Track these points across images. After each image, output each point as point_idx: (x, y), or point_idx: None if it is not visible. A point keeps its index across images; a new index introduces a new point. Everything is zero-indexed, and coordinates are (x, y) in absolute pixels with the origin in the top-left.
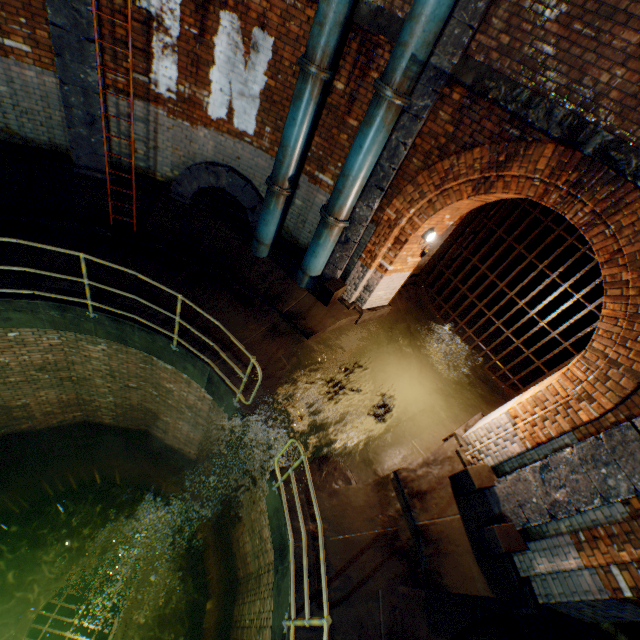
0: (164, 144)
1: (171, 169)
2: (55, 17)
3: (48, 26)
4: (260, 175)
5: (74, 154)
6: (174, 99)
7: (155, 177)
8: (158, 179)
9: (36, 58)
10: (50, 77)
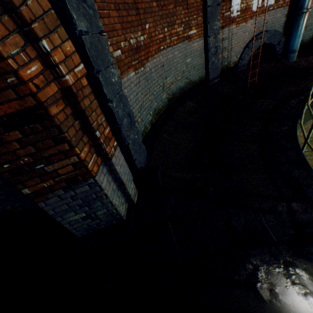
0: (233, 44)
1: (235, 56)
2: (208, 2)
3: (200, 13)
4: (277, 23)
5: (209, 75)
6: (238, 15)
7: (229, 66)
8: (230, 67)
9: (196, 34)
10: (200, 41)
